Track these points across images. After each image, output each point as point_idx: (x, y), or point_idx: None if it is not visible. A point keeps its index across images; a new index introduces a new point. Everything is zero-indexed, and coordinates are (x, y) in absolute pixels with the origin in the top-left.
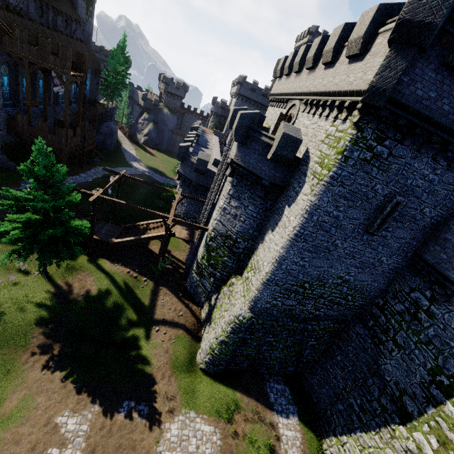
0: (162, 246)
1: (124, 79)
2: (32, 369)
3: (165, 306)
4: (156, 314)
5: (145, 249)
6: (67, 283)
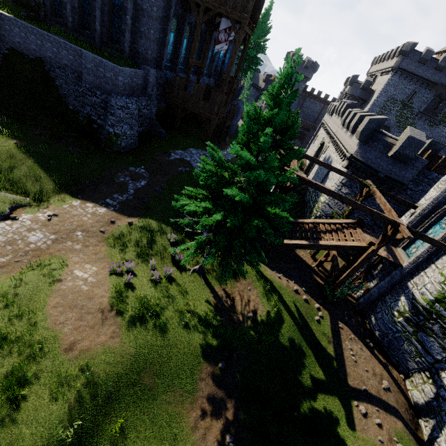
0: (360, 265)
1: (263, 52)
2: (205, 443)
3: (358, 362)
4: (350, 376)
5: (293, 254)
6: (225, 291)
